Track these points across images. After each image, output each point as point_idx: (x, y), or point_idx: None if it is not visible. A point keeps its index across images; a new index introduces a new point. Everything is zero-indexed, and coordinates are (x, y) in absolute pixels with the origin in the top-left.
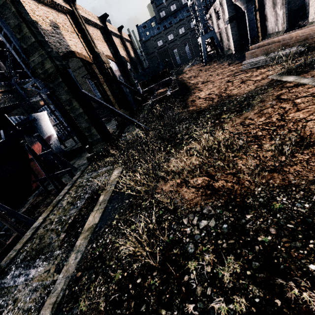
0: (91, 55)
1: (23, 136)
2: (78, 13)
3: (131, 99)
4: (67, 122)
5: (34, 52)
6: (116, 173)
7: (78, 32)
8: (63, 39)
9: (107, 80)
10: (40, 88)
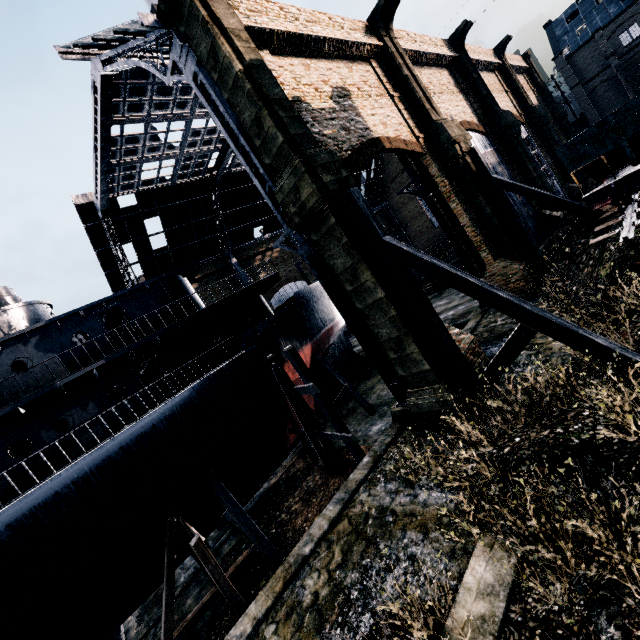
0: (422, 134)
1: (278, 340)
2: (397, 45)
3: (527, 220)
4: (348, 319)
5: (282, 169)
6: (485, 582)
7: (392, 90)
8: (355, 118)
9: (460, 186)
10: (297, 246)
